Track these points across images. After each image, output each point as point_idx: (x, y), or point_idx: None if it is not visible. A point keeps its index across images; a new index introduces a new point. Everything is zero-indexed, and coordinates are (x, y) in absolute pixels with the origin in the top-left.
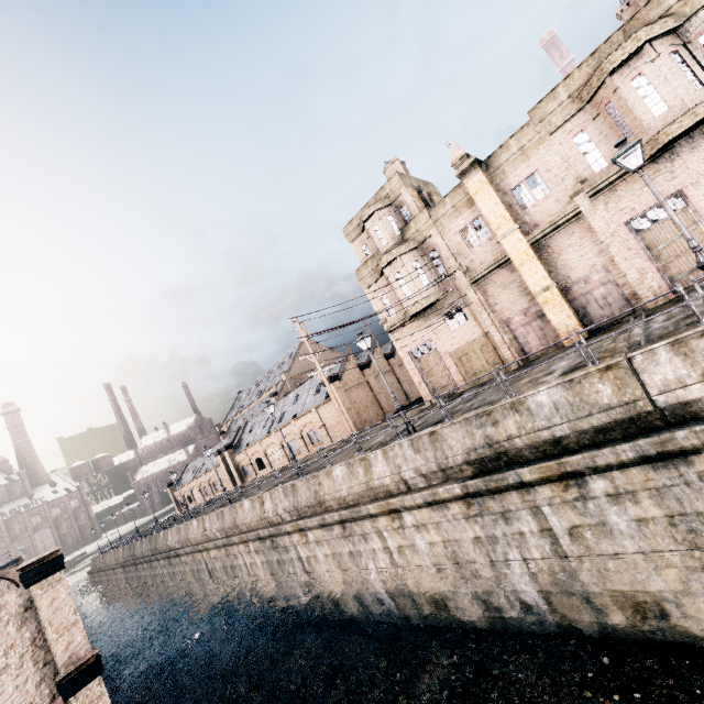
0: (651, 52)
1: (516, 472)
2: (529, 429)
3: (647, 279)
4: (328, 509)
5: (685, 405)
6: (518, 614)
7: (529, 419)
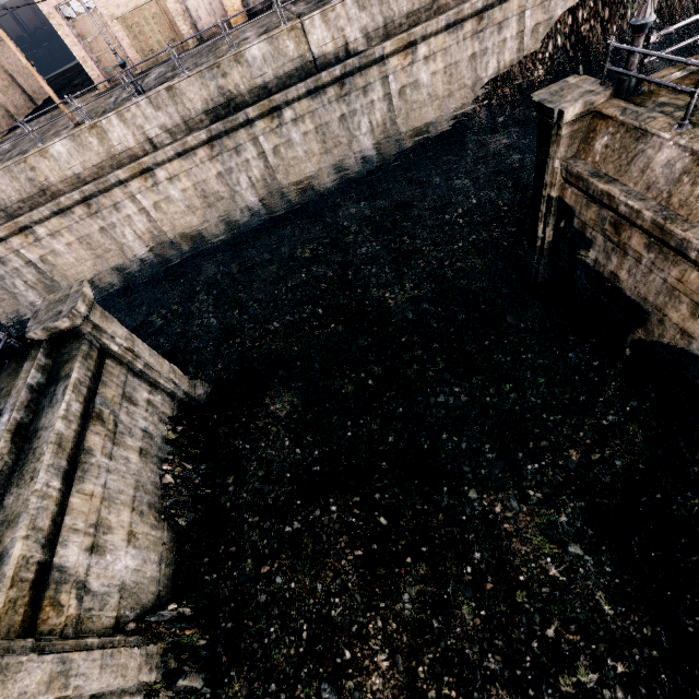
0: None
1: (245, 112)
2: (249, 78)
3: None
4: (57, 196)
5: (325, 58)
6: (247, 218)
7: (248, 70)
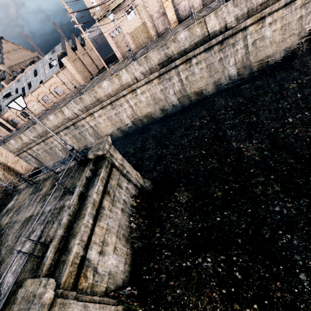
0: None
1: (175, 62)
2: (178, 48)
3: None
4: (102, 102)
5: (214, 33)
6: (170, 108)
7: (178, 44)
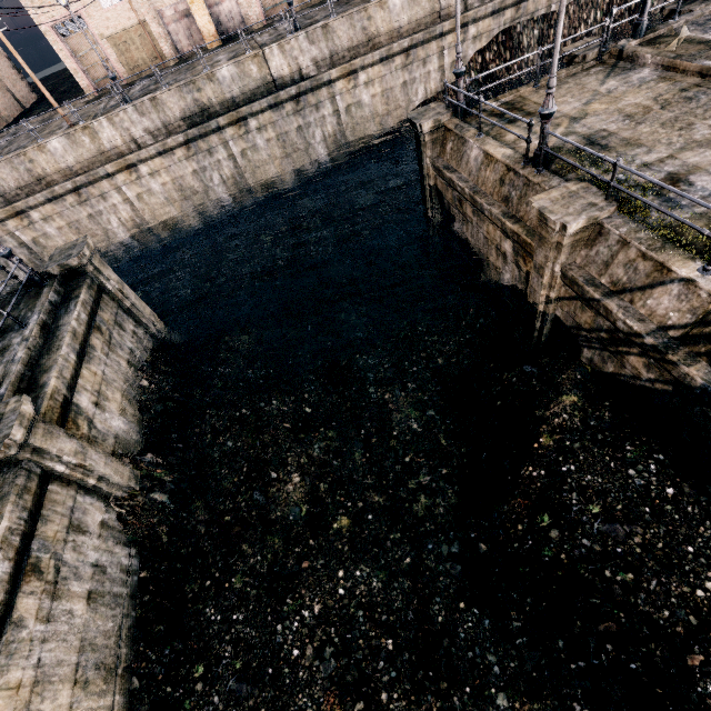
0: None
1: (216, 121)
2: (220, 93)
3: (253, 5)
4: (51, 185)
5: (283, 80)
6: (219, 210)
7: (219, 87)
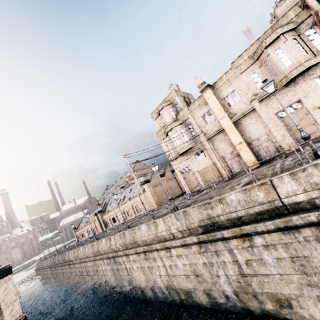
0: (283, 38)
1: (221, 232)
2: (227, 212)
3: (286, 140)
4: (138, 245)
5: (297, 203)
6: (224, 301)
7: (227, 207)
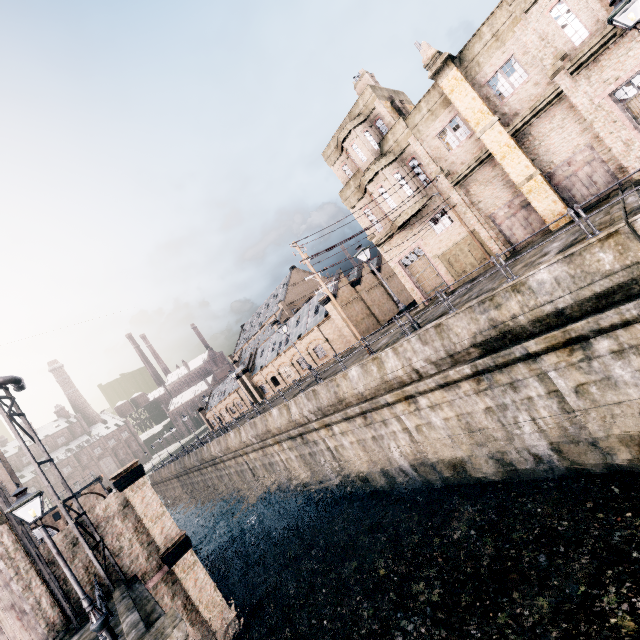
0: None
1: (522, 346)
2: (532, 306)
3: (634, 150)
4: (348, 405)
5: None
6: (530, 465)
7: (531, 297)
